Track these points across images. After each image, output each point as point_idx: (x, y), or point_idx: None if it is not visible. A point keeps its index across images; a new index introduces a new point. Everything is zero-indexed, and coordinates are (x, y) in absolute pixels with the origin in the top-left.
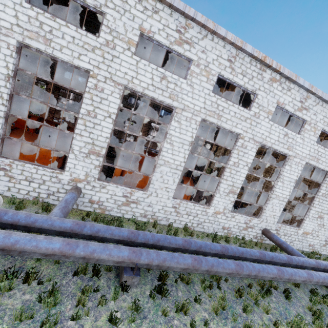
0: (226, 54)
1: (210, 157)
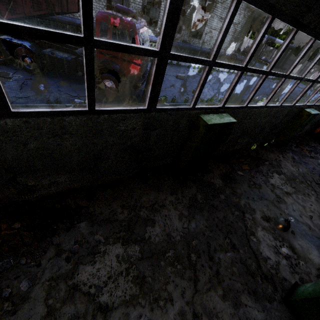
0: None
1: (159, 1)
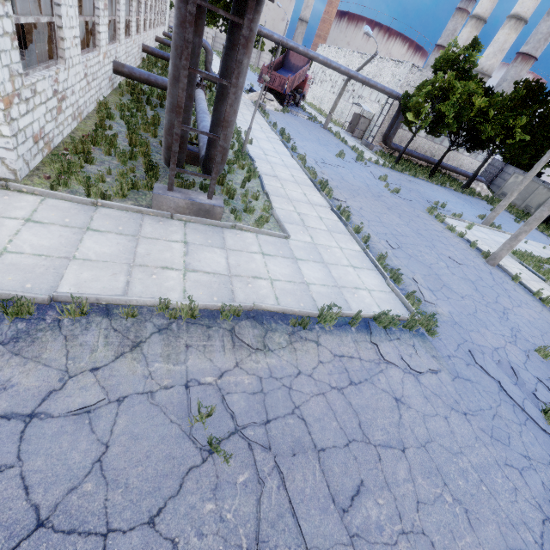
0: None
1: None
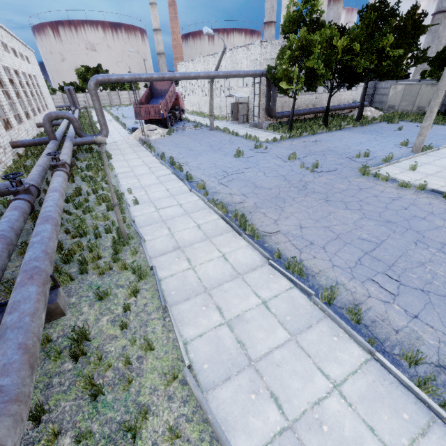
0: (5, 34)
1: None
